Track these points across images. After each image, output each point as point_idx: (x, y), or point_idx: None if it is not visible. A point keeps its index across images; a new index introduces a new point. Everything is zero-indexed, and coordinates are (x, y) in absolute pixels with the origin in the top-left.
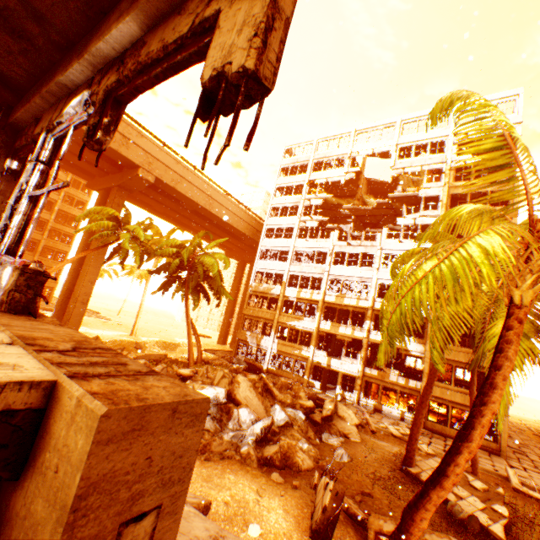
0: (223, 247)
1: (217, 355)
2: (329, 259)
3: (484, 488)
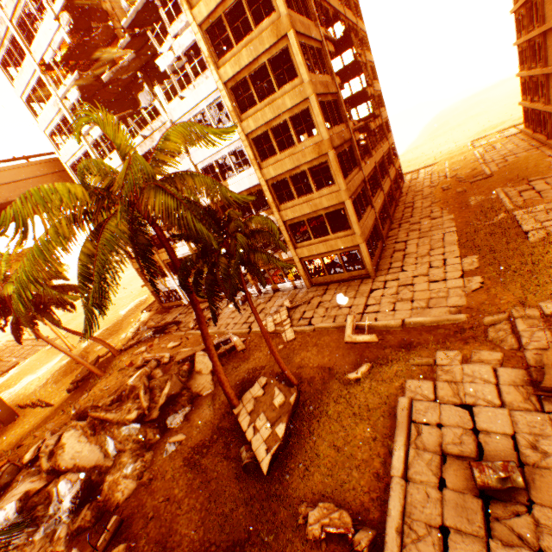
0: None
1: (153, 311)
2: None
3: (281, 404)
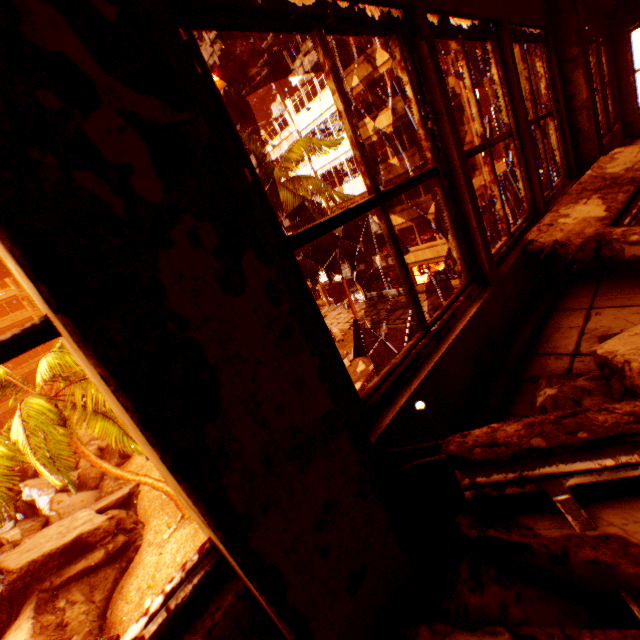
0: None
1: None
2: None
3: (361, 371)
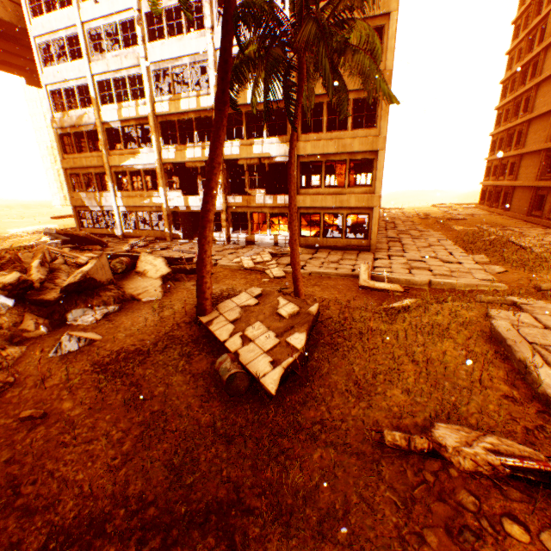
0: (11, 69)
1: None
2: (139, 32)
3: (293, 314)
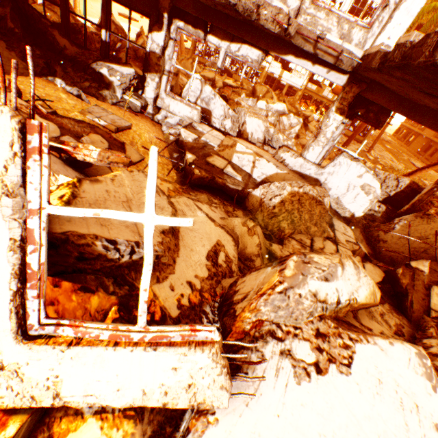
0: None
1: None
2: None
3: (373, 160)
